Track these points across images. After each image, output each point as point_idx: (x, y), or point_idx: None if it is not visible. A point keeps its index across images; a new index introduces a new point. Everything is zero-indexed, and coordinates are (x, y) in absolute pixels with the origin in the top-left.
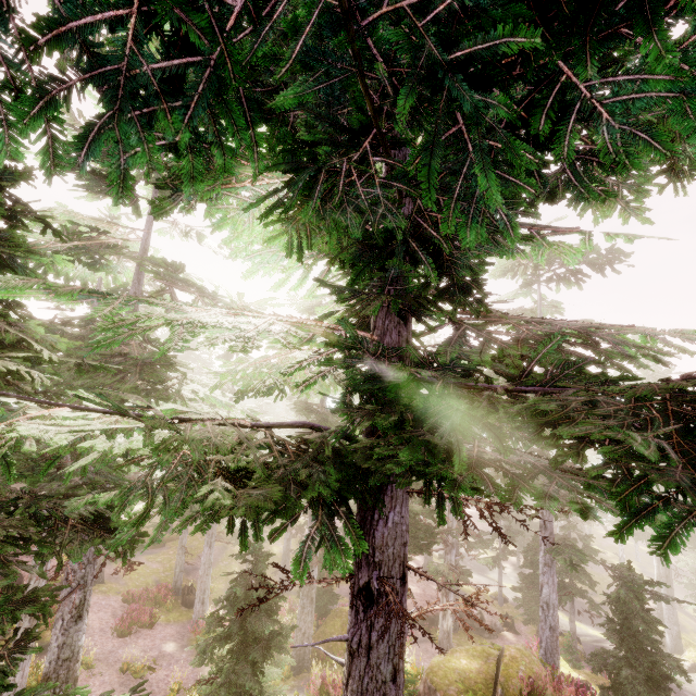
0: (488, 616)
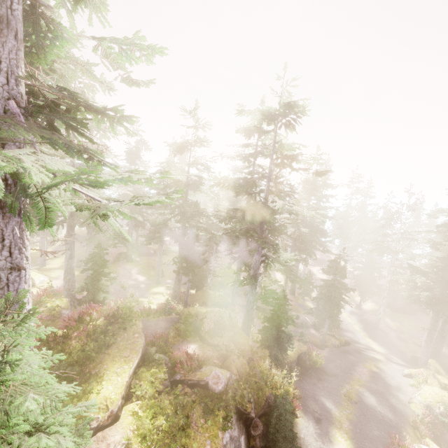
0: (304, 319)
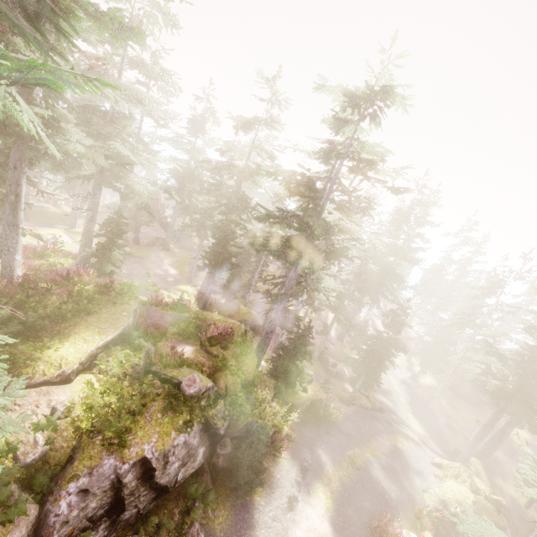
0: (341, 369)
